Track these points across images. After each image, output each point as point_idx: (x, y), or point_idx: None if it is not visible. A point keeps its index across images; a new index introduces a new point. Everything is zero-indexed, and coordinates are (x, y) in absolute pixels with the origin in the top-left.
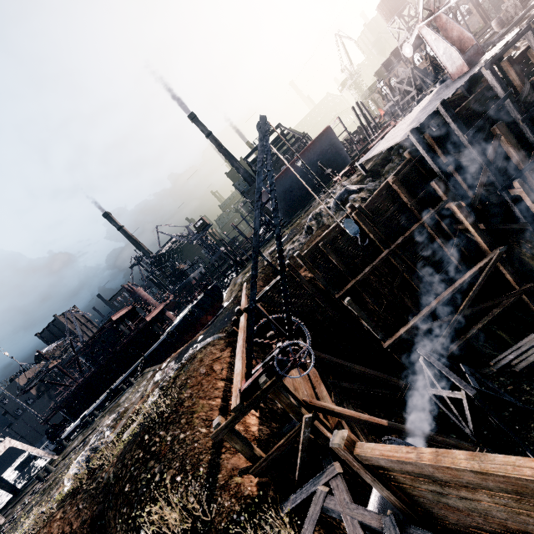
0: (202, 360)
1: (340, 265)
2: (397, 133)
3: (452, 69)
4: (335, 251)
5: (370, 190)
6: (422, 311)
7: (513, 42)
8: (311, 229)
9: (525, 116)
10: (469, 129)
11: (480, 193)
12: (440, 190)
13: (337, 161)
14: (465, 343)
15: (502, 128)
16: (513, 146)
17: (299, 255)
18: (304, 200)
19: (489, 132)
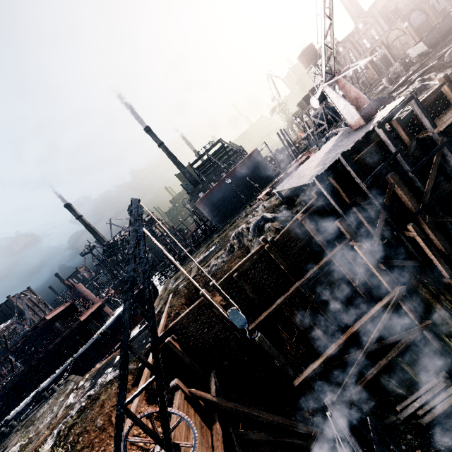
0: (103, 406)
1: (253, 296)
2: (307, 170)
3: (351, 121)
4: (249, 280)
5: (283, 221)
6: (331, 347)
7: (400, 107)
8: (233, 247)
9: (414, 168)
10: (367, 175)
11: (379, 233)
12: (344, 229)
13: (263, 177)
14: (373, 379)
15: (395, 177)
16: (405, 193)
17: (214, 285)
18: (235, 208)
19: (384, 179)
